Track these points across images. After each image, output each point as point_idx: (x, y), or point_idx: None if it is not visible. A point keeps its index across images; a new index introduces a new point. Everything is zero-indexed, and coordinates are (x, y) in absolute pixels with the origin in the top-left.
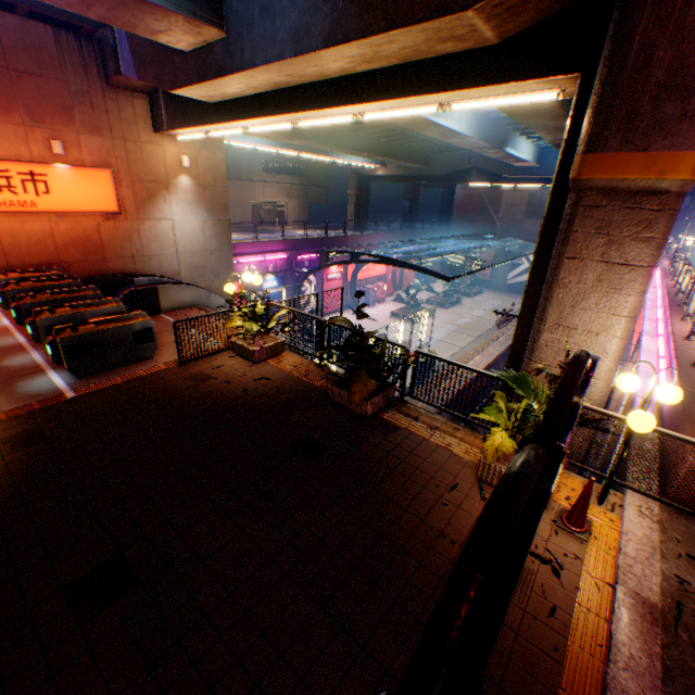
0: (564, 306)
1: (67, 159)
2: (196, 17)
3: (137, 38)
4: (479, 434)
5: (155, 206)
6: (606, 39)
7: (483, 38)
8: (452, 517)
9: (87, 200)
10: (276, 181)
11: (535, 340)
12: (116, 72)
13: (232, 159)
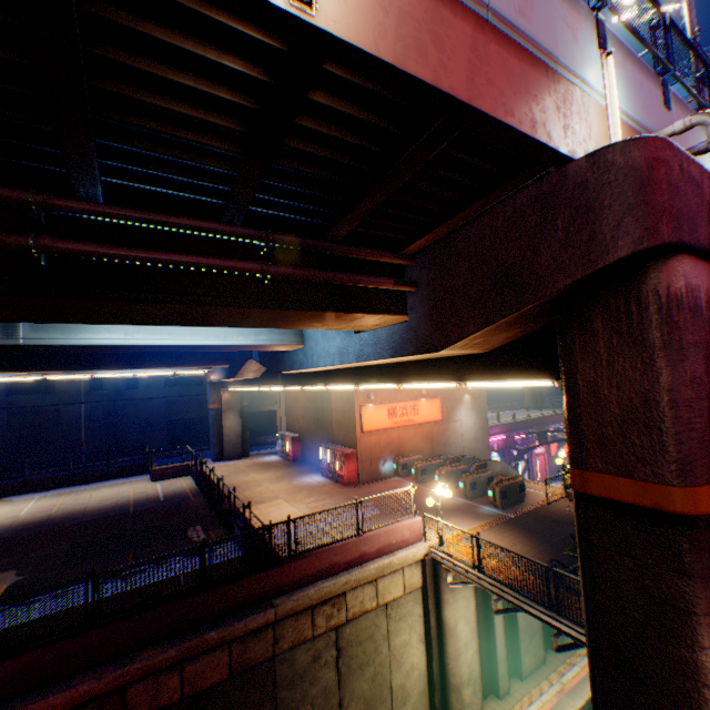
0: None
1: (423, 395)
2: None
3: None
4: None
5: (453, 413)
6: None
7: None
8: None
9: (429, 414)
10: None
11: None
12: None
13: None
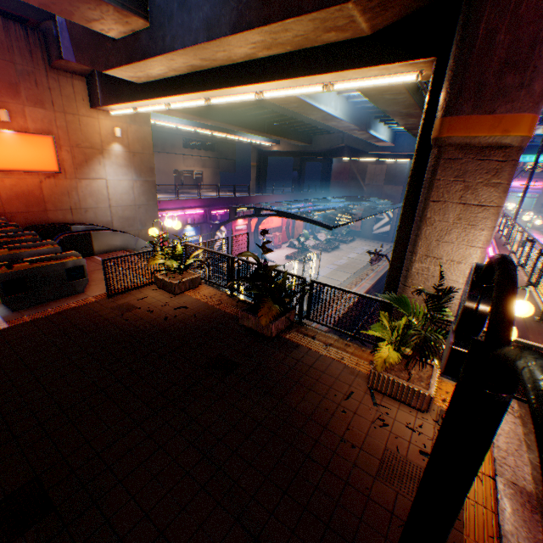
0: (431, 240)
1: (13, 126)
2: (124, 8)
3: (75, 29)
4: (366, 349)
5: (91, 168)
6: (457, 27)
7: (359, 29)
8: (350, 422)
9: (30, 160)
10: (194, 155)
11: (409, 269)
12: (58, 56)
13: (159, 136)
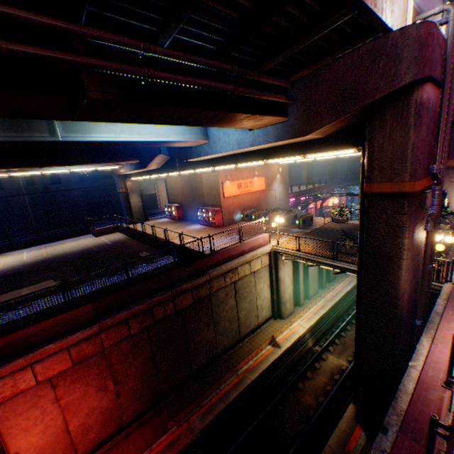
0: None
1: (255, 176)
2: None
3: None
4: None
5: (271, 186)
6: None
7: None
8: None
9: (259, 187)
10: None
11: None
12: None
13: None
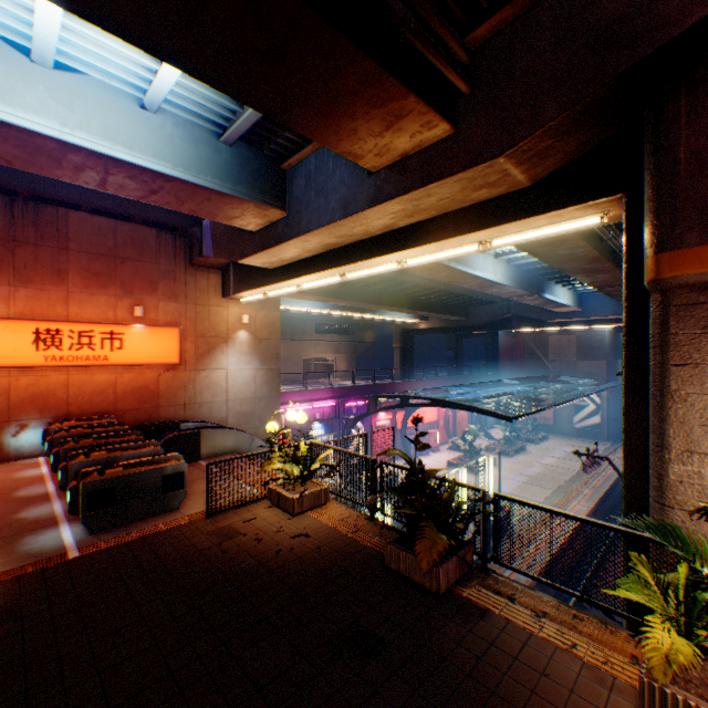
0: (690, 425)
1: (145, 320)
2: (264, 203)
3: (218, 229)
4: (616, 628)
5: (213, 357)
6: (645, 157)
7: (515, 181)
8: None
9: (153, 353)
10: (326, 339)
11: (662, 474)
12: (199, 254)
13: (288, 322)
